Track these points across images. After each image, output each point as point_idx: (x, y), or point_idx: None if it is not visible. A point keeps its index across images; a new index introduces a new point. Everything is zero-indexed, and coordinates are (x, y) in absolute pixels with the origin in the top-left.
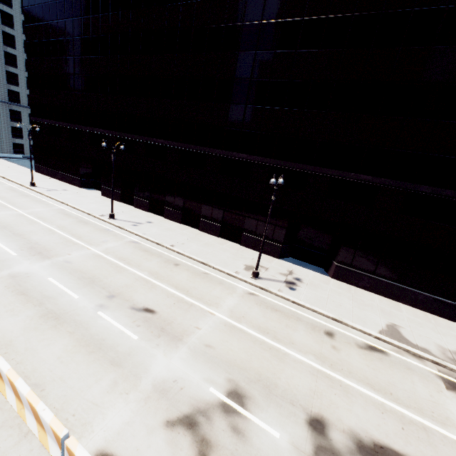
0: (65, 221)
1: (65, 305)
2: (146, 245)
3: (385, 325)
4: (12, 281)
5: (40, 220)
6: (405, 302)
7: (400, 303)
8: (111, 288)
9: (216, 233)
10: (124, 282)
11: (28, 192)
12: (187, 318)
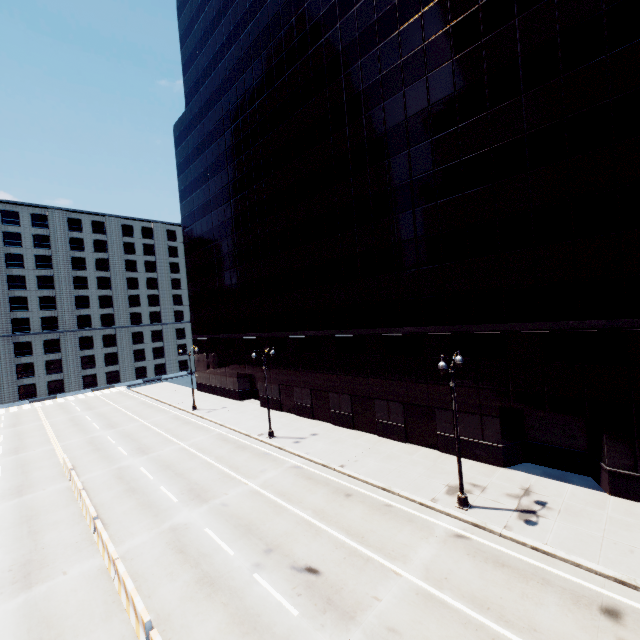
0: (224, 450)
1: (220, 565)
2: (310, 469)
3: None
4: (172, 536)
5: (199, 452)
6: None
7: None
8: (269, 539)
9: (401, 437)
10: (283, 528)
11: (190, 418)
12: (361, 582)
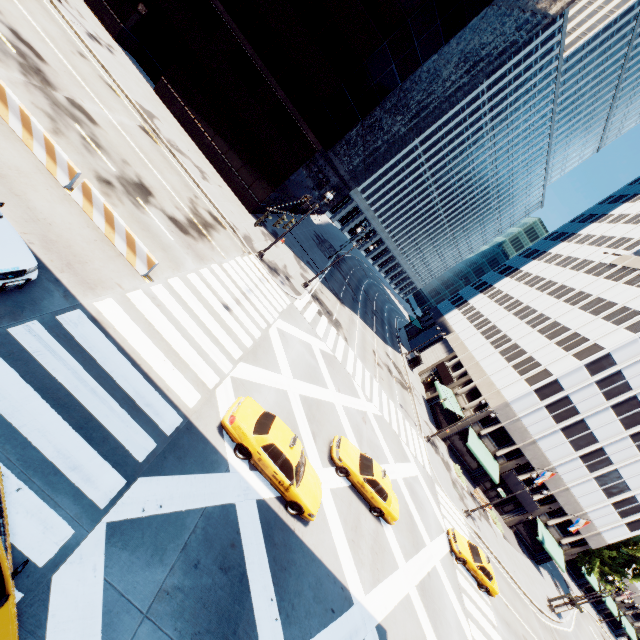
0: None
1: None
2: None
3: (148, 110)
4: None
5: None
6: (196, 141)
7: (191, 140)
8: None
9: None
10: None
11: None
12: None
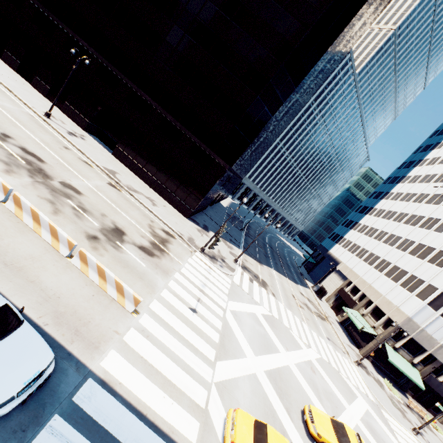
0: None
1: None
2: None
3: (111, 169)
4: None
5: None
6: (143, 179)
7: (140, 179)
8: None
9: (44, 93)
10: None
11: None
12: None
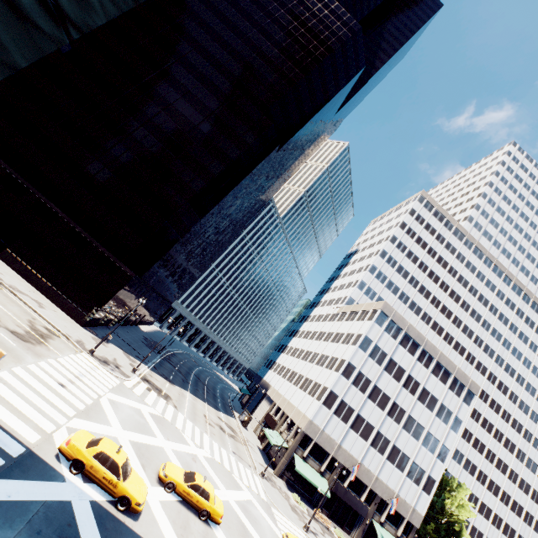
0: None
1: None
2: None
3: None
4: None
5: None
6: (33, 284)
7: (29, 284)
8: None
9: None
10: None
11: None
12: None
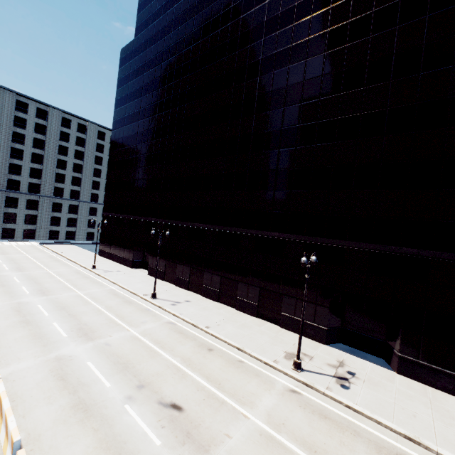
0: (113, 301)
1: (96, 394)
2: (182, 326)
3: None
4: (56, 364)
5: (93, 300)
6: None
7: None
8: (142, 376)
9: (253, 312)
10: (155, 369)
11: (89, 274)
12: (216, 421)
